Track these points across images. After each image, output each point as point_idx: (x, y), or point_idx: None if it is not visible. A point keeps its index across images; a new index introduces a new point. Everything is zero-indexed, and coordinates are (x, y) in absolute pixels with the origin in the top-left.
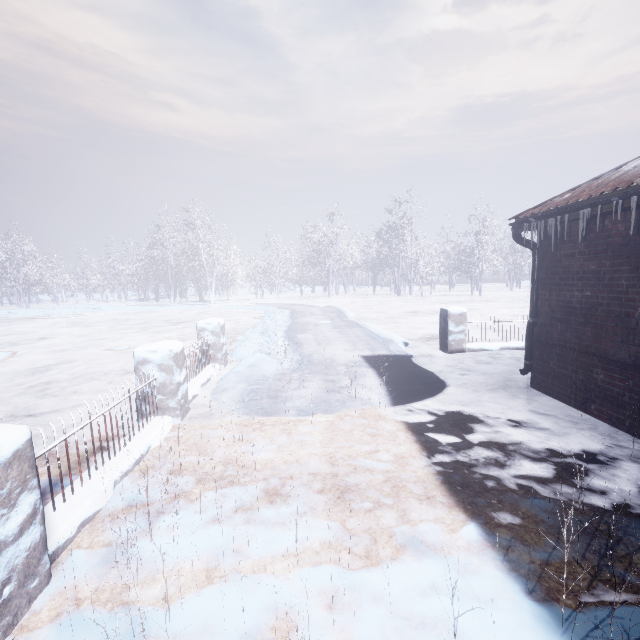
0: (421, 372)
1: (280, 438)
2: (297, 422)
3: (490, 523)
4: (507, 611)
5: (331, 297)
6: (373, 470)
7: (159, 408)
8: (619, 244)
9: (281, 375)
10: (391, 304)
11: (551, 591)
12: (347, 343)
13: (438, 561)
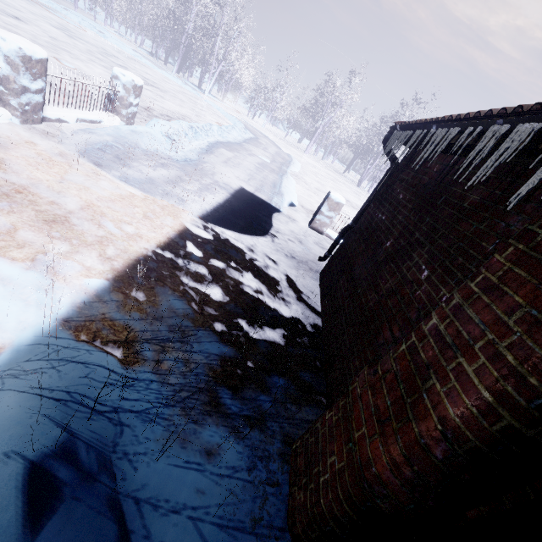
0: (263, 220)
1: (77, 177)
2: (108, 179)
3: (120, 289)
4: (30, 313)
5: (306, 154)
6: (103, 227)
7: (0, 99)
8: (424, 183)
9: (153, 154)
10: (340, 186)
11: (84, 327)
12: (247, 175)
13: (38, 276)
